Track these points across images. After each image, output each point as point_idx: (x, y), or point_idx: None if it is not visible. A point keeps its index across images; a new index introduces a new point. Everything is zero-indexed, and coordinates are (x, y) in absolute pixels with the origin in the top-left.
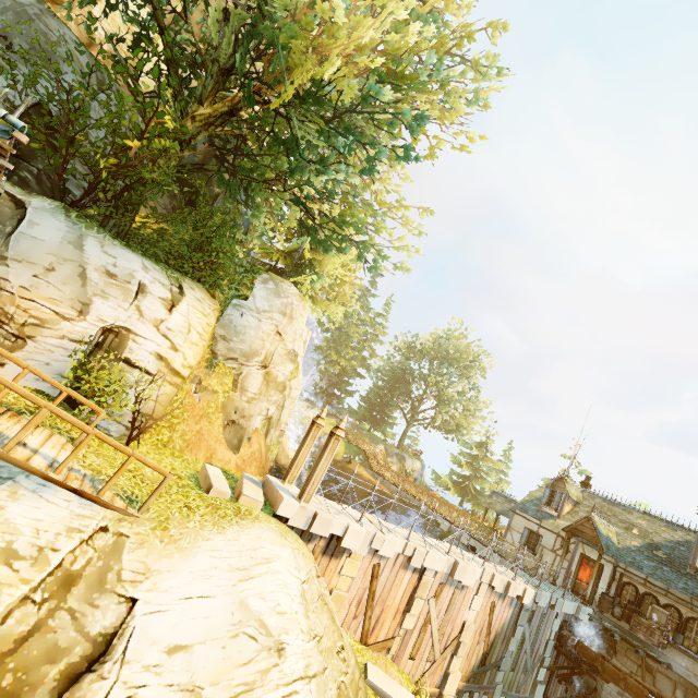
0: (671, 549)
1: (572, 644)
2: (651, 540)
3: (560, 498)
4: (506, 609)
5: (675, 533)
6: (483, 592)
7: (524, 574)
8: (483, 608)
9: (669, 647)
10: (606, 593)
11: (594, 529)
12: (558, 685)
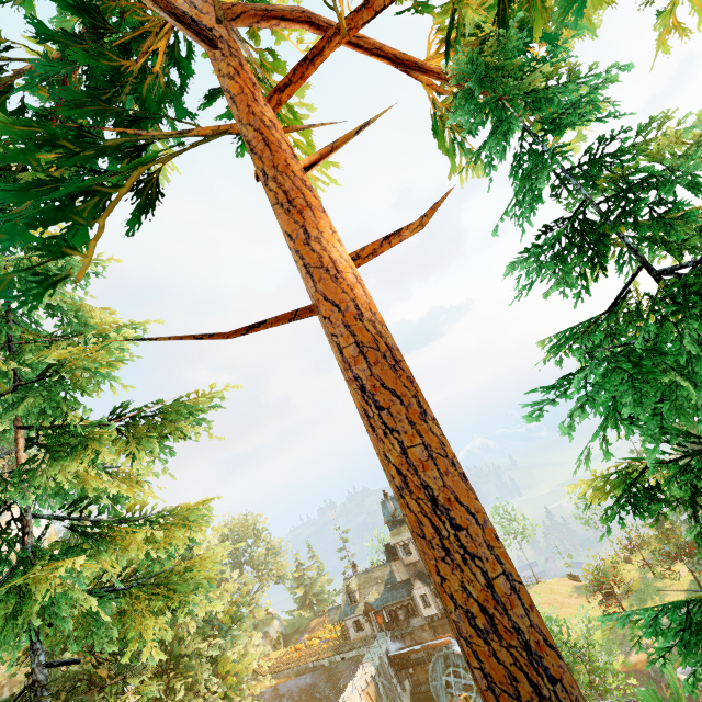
0: (390, 579)
1: (393, 658)
2: (385, 580)
3: (353, 595)
4: (372, 685)
5: (388, 568)
6: (363, 696)
7: (367, 666)
8: (367, 699)
9: (410, 619)
10: (389, 621)
11: (370, 605)
12: (402, 673)
